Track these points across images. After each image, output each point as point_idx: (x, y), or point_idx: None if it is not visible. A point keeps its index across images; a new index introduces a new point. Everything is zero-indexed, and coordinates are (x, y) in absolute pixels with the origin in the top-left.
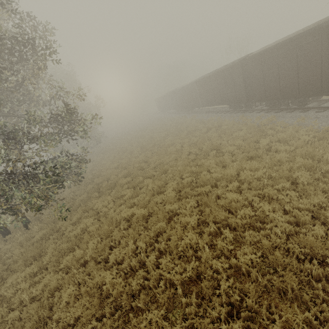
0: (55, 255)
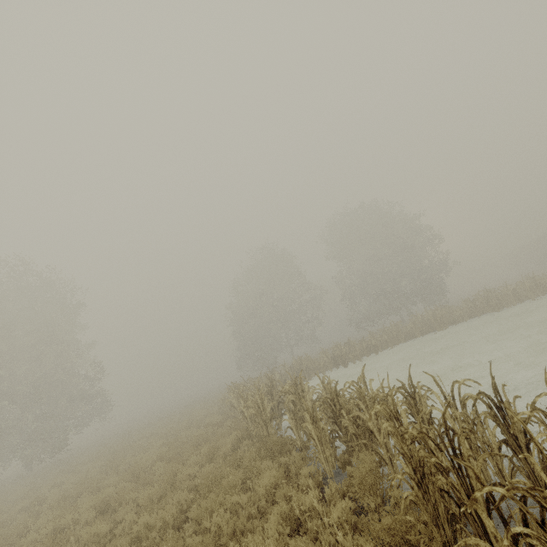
0: None
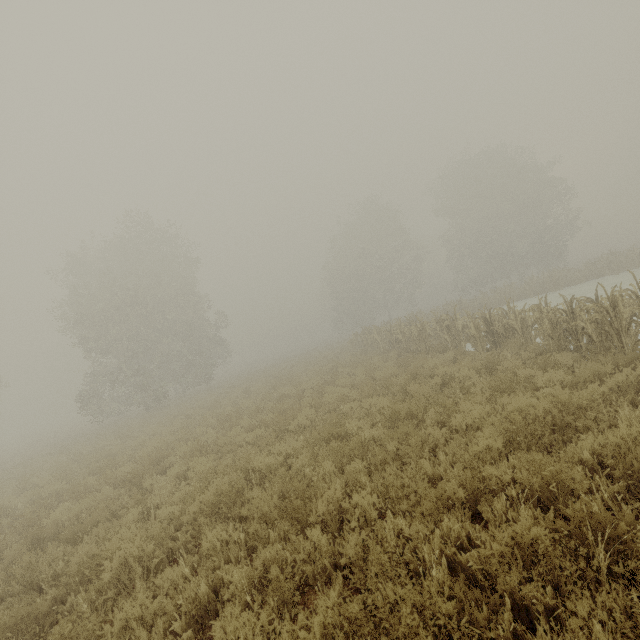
0: None
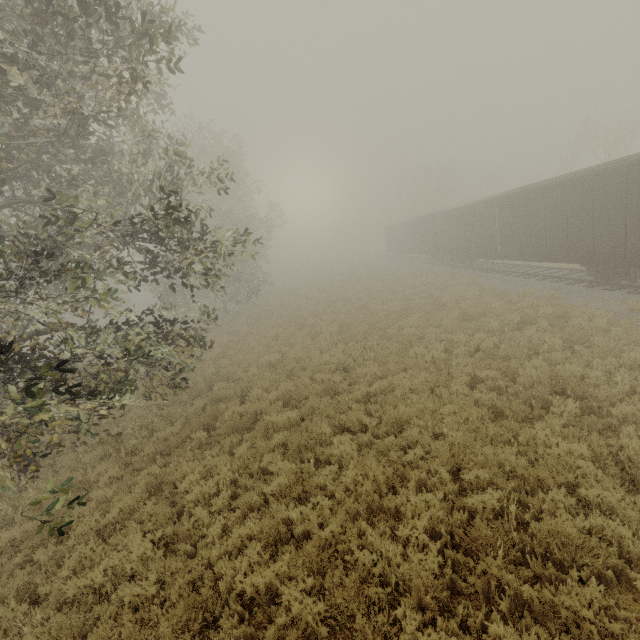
0: None
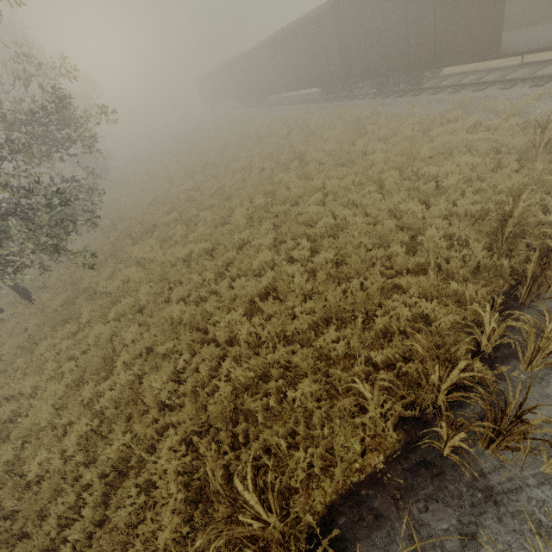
0: (96, 310)
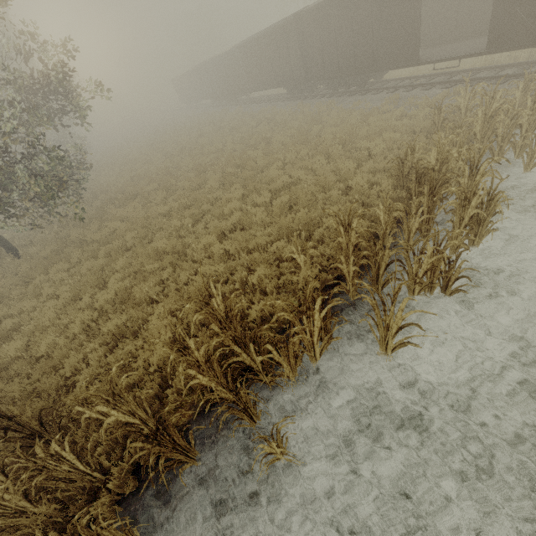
0: (86, 251)
